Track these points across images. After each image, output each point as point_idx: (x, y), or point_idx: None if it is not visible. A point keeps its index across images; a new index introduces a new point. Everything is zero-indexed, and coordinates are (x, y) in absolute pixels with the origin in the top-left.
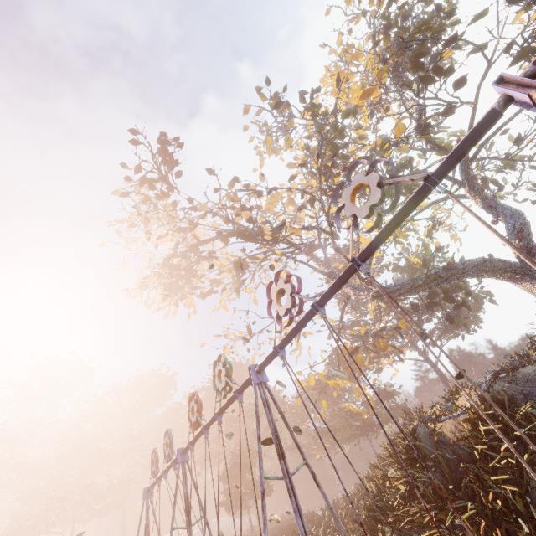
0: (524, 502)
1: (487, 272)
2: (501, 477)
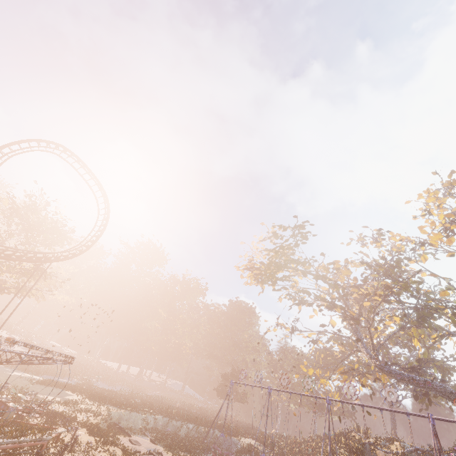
0: None
1: (449, 398)
2: None
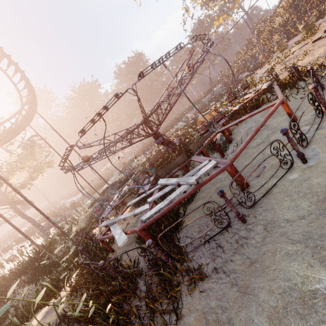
0: None
1: None
2: None
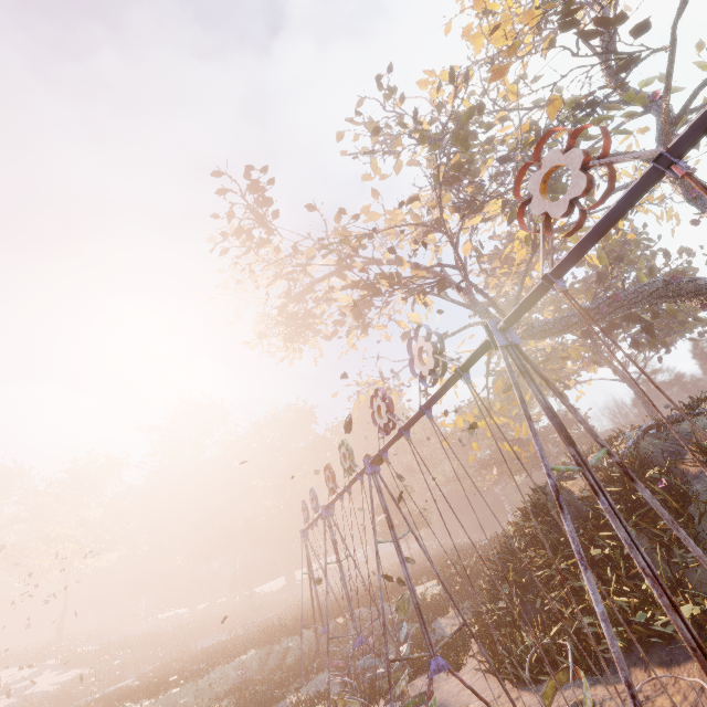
0: (621, 553)
1: (669, 298)
2: (606, 534)
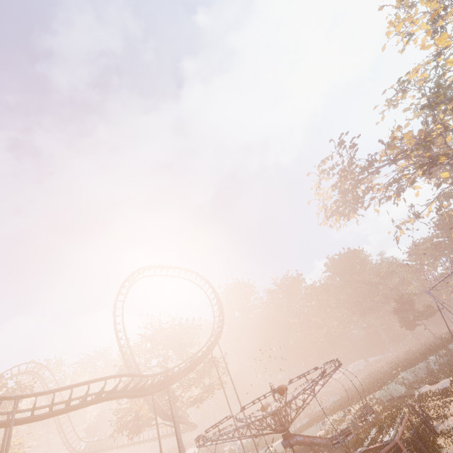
0: None
1: None
2: None
